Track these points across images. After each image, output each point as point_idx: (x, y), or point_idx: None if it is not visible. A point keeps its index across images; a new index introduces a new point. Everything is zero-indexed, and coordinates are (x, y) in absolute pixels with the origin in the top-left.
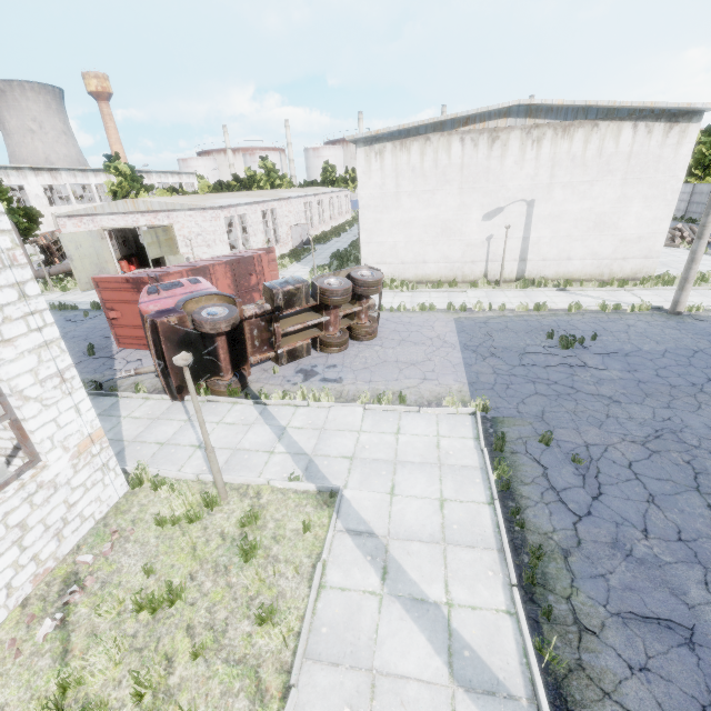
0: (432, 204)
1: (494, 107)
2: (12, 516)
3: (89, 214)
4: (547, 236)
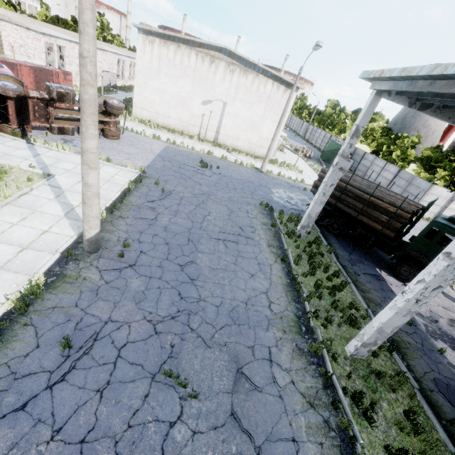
0: (177, 85)
1: (213, 44)
2: None
3: None
4: (230, 123)
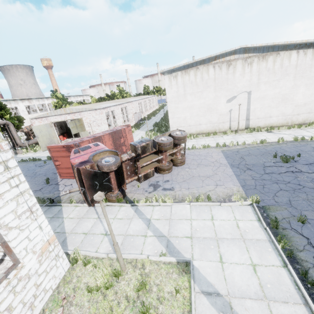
0: (202, 98)
1: (229, 50)
2: (2, 304)
3: (45, 117)
4: (258, 107)
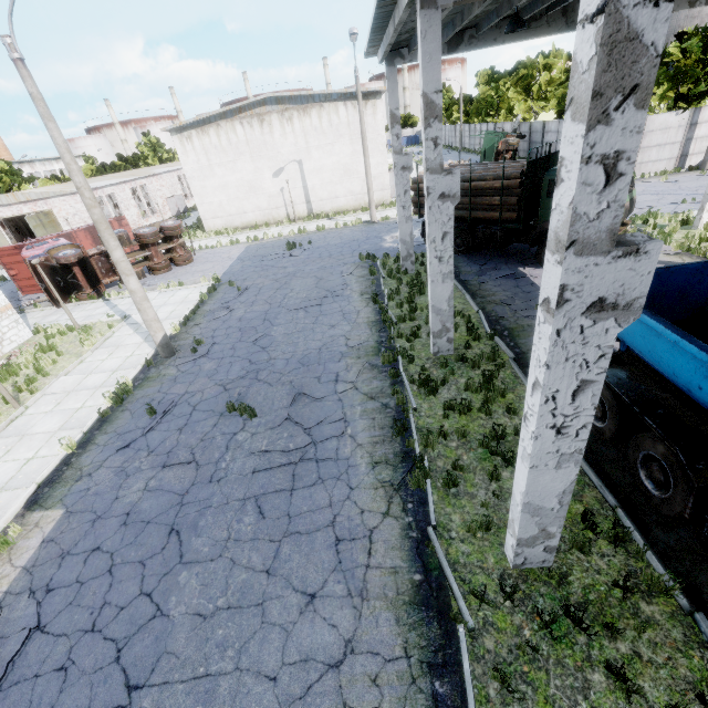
0: (237, 171)
1: (252, 100)
2: None
3: None
4: (318, 183)
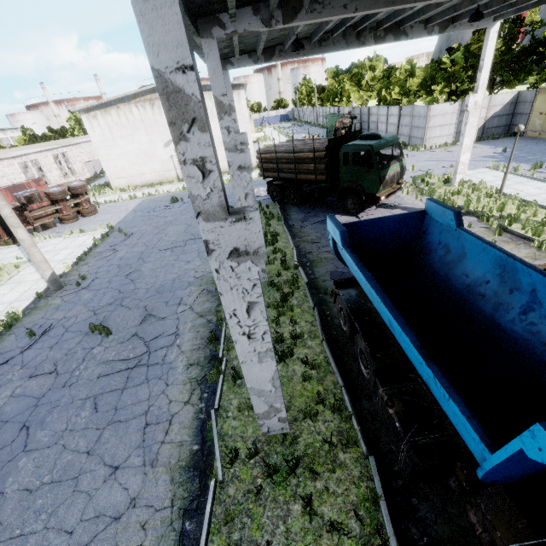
0: (135, 142)
1: (144, 89)
2: None
3: None
4: None
